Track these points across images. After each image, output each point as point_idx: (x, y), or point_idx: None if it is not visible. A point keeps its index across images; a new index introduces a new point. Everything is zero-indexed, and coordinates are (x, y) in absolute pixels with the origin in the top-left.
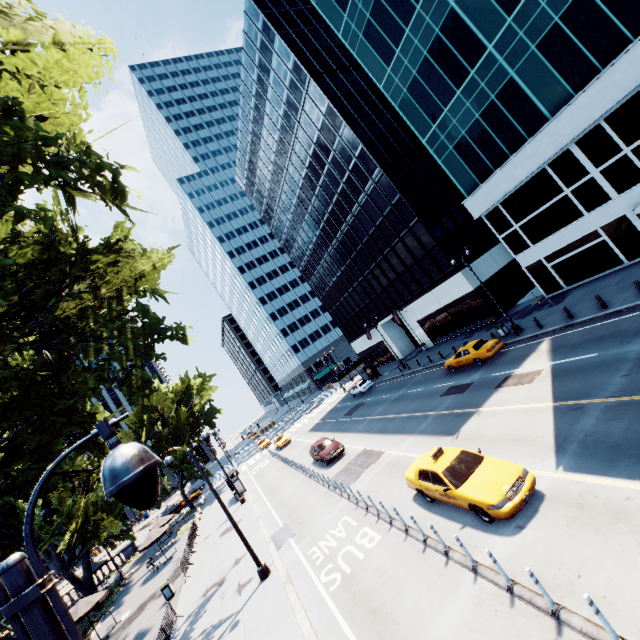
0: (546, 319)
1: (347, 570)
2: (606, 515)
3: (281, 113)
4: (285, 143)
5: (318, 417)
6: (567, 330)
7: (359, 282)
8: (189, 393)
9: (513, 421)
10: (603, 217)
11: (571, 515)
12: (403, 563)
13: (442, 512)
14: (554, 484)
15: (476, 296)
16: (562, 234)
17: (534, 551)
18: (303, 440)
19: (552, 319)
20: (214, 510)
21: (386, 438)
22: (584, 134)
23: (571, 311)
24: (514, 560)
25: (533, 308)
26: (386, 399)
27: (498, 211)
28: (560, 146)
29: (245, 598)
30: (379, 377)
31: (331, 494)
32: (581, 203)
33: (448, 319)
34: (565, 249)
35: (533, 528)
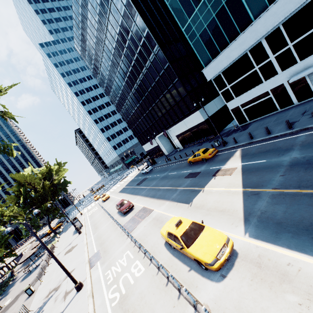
0: (239, 138)
1: (123, 291)
2: (276, 275)
3: (98, 2)
4: (102, 24)
5: (124, 184)
6: (249, 145)
7: (146, 113)
8: (50, 173)
9: (221, 198)
10: (272, 84)
11: (254, 272)
12: (154, 292)
13: (179, 256)
14: (243, 246)
15: (205, 124)
16: (251, 92)
17: (231, 297)
18: (115, 197)
19: (242, 138)
20: (66, 236)
21: (155, 201)
22: (270, 33)
23: (252, 134)
24: (219, 303)
25: (232, 131)
26: (158, 177)
27: (220, 77)
28: (257, 39)
29: (66, 303)
30: (156, 164)
31: (123, 234)
32: (262, 75)
33: (191, 135)
34: (251, 101)
35: (231, 278)
